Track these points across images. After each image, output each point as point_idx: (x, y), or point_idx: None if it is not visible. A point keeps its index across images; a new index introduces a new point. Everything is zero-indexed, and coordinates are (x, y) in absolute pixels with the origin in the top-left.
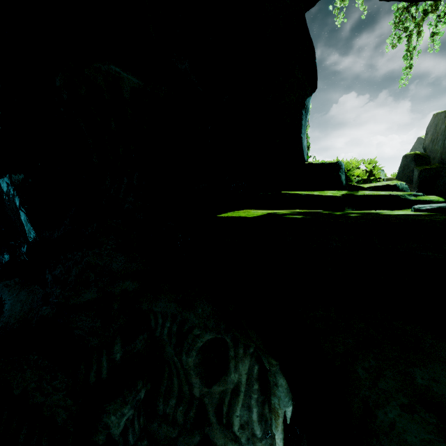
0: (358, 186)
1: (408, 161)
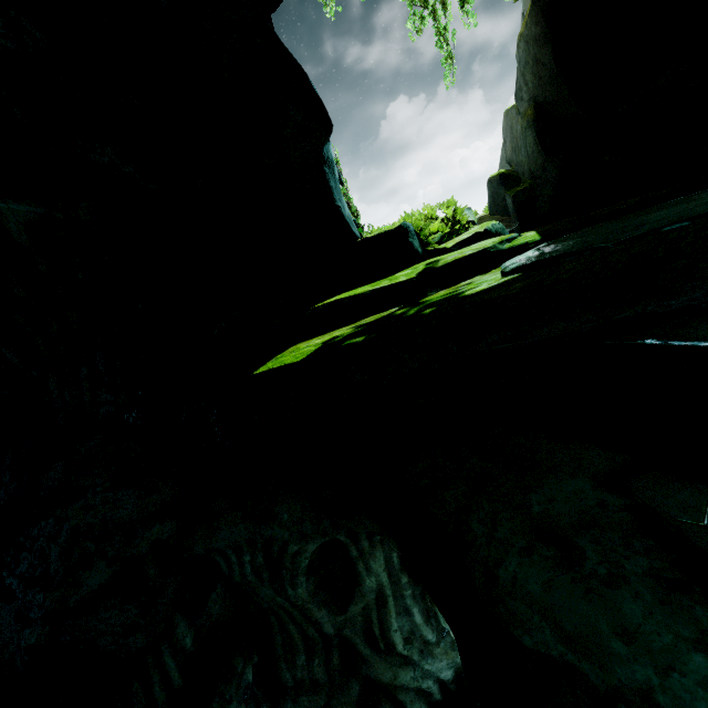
0: (440, 249)
1: (495, 186)
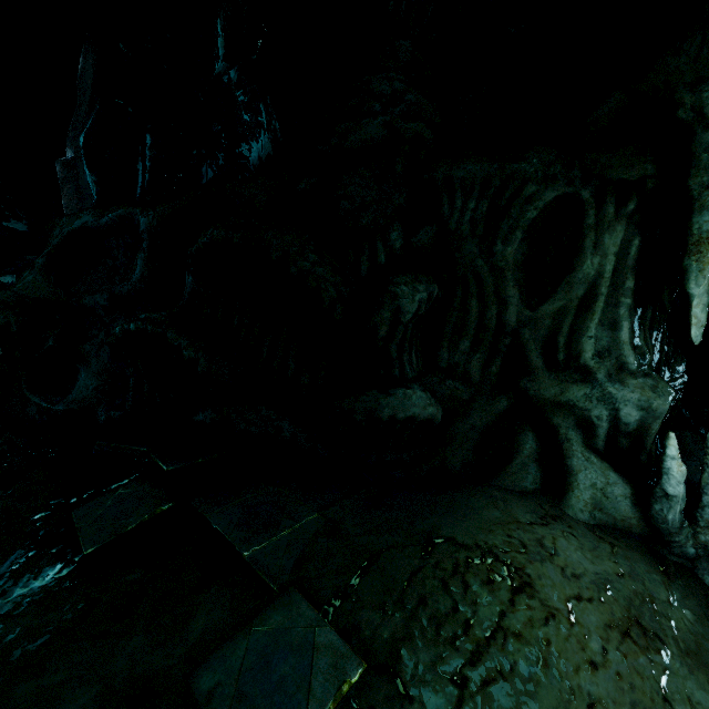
0: None
1: None
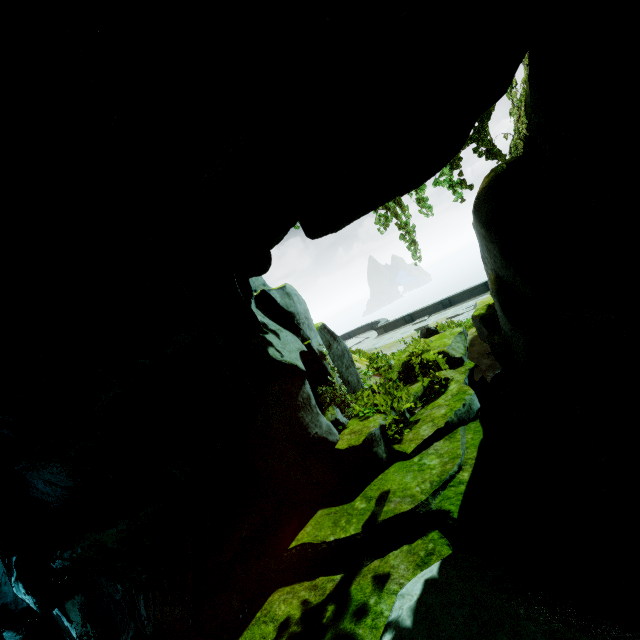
0: (402, 452)
1: (478, 324)
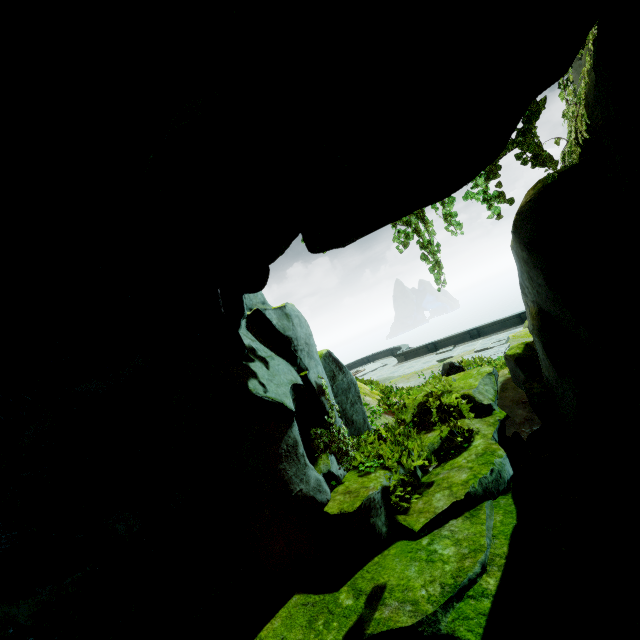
0: (407, 527)
1: (513, 366)
